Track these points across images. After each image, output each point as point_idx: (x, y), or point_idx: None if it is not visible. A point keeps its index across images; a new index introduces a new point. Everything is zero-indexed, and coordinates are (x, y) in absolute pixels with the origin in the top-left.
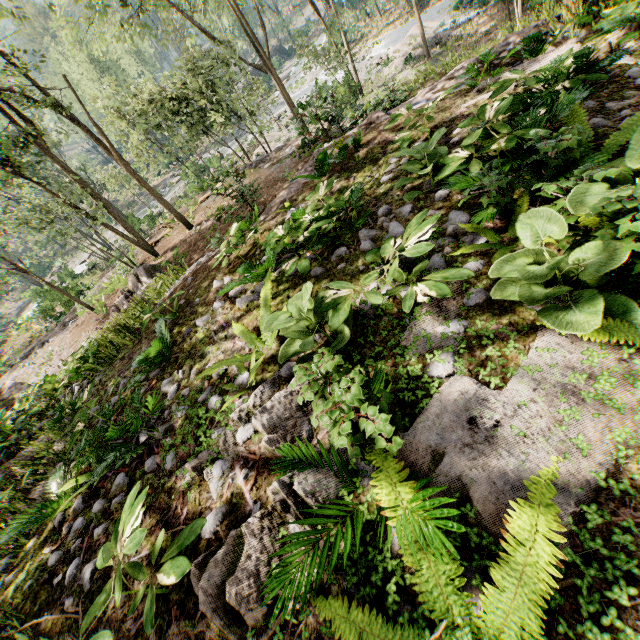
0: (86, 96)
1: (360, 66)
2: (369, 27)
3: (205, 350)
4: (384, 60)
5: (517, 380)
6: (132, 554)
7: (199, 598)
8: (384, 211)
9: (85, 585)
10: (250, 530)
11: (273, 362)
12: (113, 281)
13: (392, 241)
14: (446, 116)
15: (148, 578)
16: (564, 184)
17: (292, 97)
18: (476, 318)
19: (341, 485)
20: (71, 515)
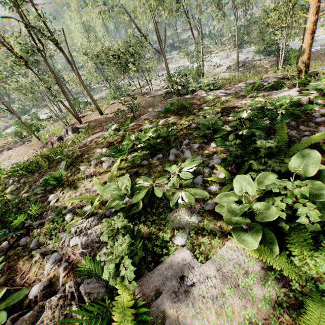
0: (74, 38)
1: (206, 64)
2: (215, 48)
3: (78, 185)
4: (217, 65)
5: (211, 261)
6: None
7: None
8: (186, 143)
9: None
10: (50, 304)
11: (105, 205)
12: (55, 129)
13: (180, 163)
14: (231, 104)
15: None
16: (261, 167)
17: (171, 68)
18: (206, 217)
19: (107, 292)
20: None
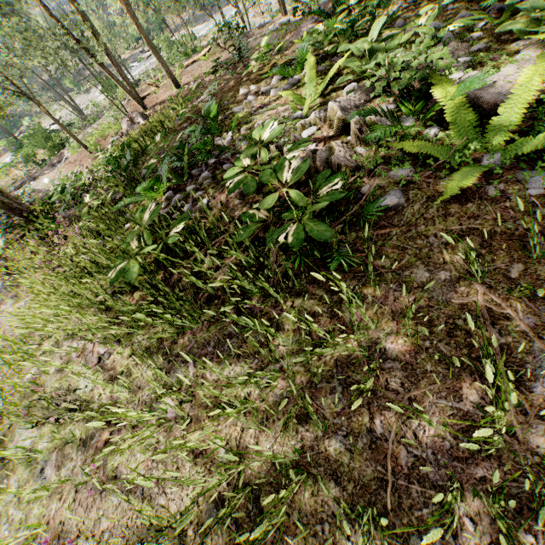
0: None
1: None
2: None
3: (251, 117)
4: None
5: (507, 68)
6: (236, 191)
7: (317, 159)
8: (401, 23)
9: (203, 207)
10: (337, 144)
11: (320, 105)
12: (103, 127)
13: (424, 14)
14: None
15: (255, 192)
16: None
17: None
18: (478, 56)
19: (393, 125)
20: (164, 201)
